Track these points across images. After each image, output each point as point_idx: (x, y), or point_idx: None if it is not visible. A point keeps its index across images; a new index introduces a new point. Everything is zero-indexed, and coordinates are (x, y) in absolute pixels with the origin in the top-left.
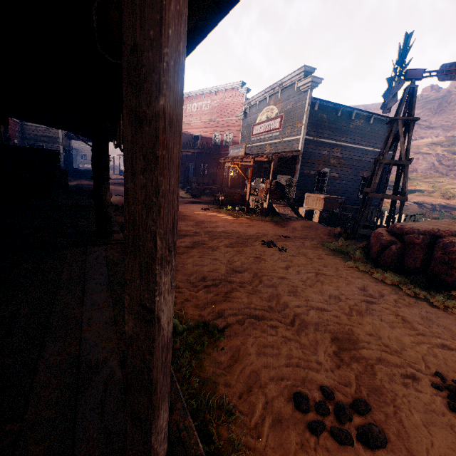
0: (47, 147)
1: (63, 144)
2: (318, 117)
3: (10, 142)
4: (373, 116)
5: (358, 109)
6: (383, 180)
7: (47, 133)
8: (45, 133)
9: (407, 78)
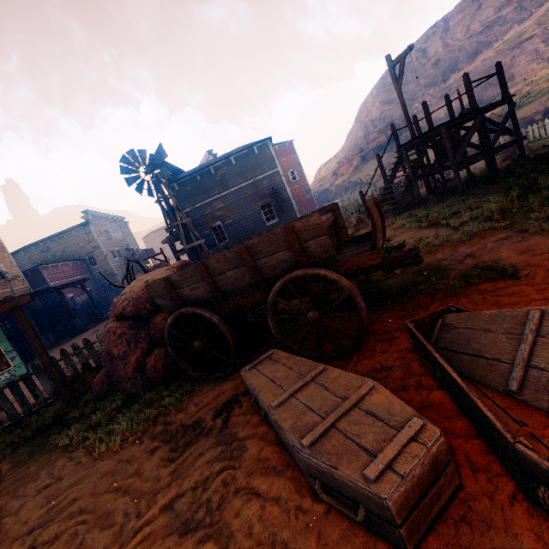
0: (111, 281)
1: (122, 273)
2: (184, 192)
3: (61, 300)
4: (232, 158)
5: (211, 165)
6: (278, 199)
7: (107, 272)
8: (106, 273)
9: (148, 173)
